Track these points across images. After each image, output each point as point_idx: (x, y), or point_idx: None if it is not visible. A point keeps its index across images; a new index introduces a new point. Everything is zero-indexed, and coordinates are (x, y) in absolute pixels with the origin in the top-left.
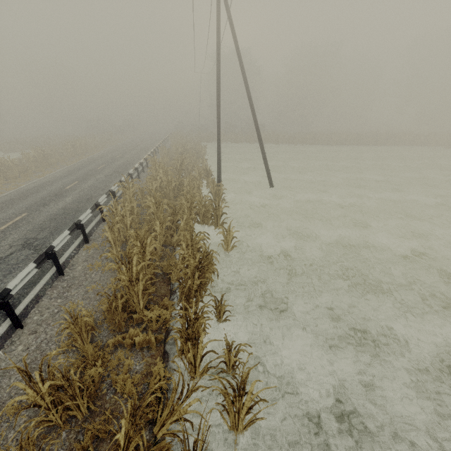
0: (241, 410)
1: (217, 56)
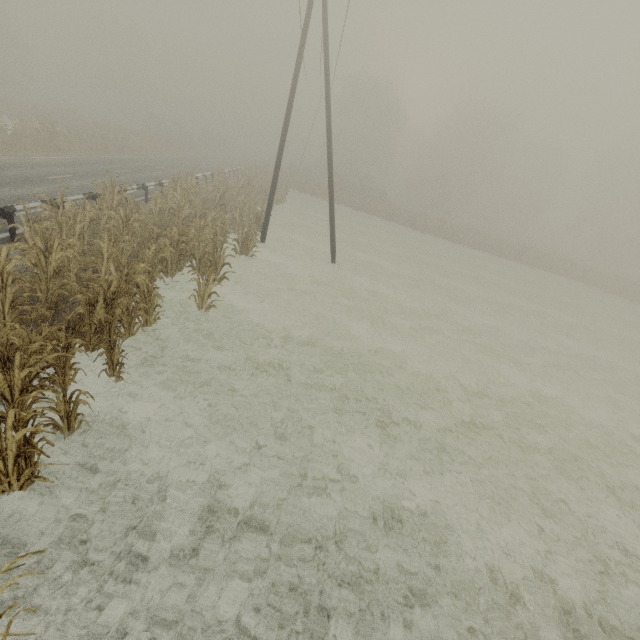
0: (5, 455)
1: (297, 59)
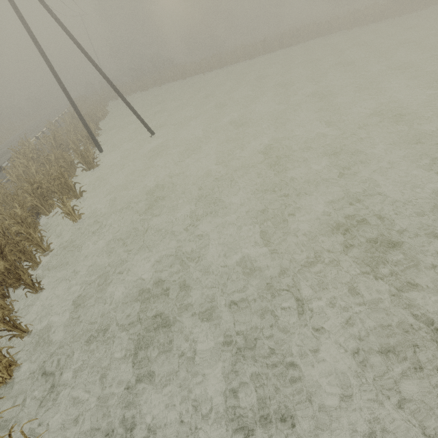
0: None
1: (9, 1)
